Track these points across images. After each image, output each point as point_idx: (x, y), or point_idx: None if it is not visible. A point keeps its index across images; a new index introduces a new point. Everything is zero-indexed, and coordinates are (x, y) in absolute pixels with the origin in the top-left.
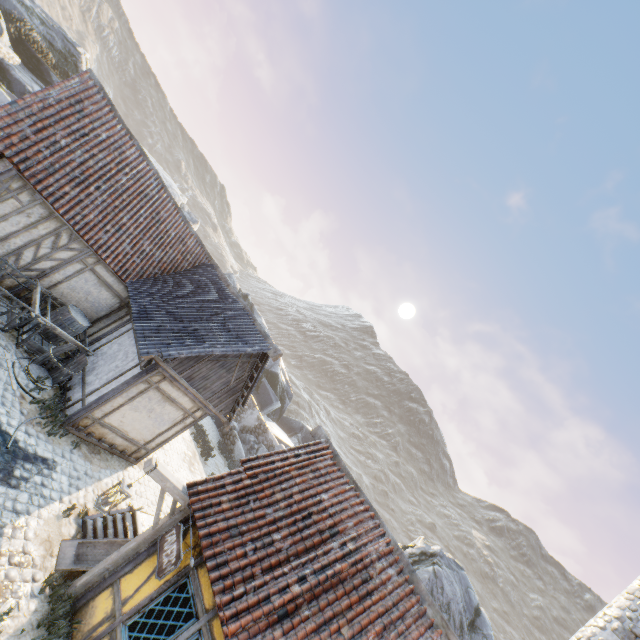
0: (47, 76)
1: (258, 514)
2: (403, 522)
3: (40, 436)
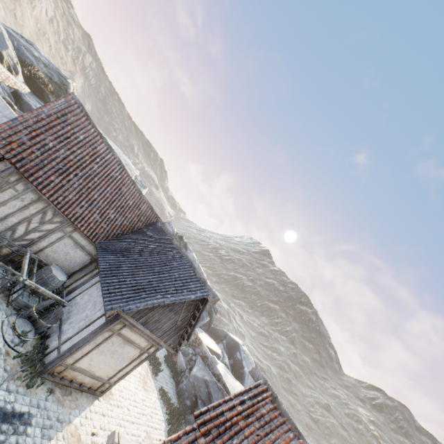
0: (47, 98)
1: None
2: (305, 404)
3: (19, 390)
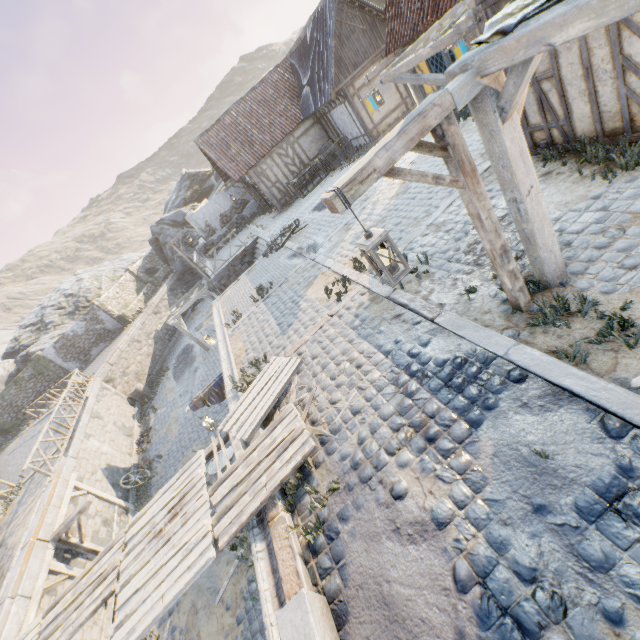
0: (207, 190)
1: (407, 0)
2: None
3: None
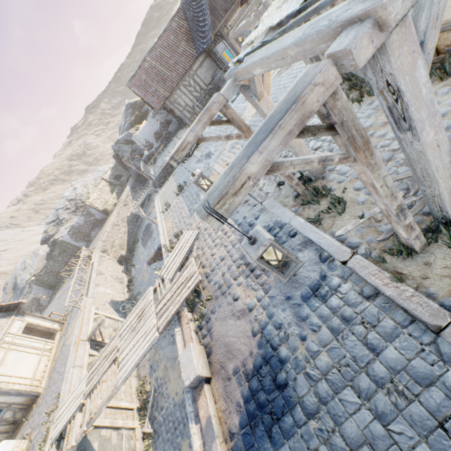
0: (145, 113)
1: None
2: None
3: None
